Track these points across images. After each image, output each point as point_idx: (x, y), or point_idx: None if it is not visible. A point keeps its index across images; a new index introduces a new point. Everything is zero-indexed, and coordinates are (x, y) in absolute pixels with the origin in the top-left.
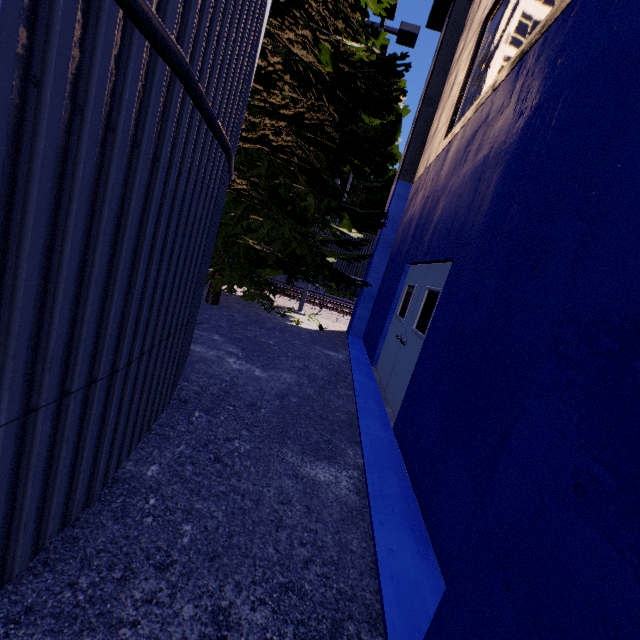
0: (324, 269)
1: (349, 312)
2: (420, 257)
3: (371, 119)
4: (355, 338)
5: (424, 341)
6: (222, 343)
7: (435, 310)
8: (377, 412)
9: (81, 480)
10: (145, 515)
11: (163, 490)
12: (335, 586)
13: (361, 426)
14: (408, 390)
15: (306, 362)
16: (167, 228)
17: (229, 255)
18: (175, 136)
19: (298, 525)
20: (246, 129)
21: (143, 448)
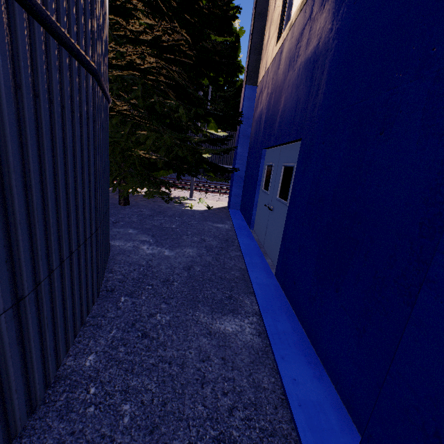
0: (203, 164)
1: (227, 192)
2: (273, 142)
3: (217, 38)
4: (234, 210)
5: (288, 207)
6: (136, 235)
7: (293, 181)
8: (261, 264)
9: (16, 399)
10: (87, 406)
11: (101, 377)
12: (257, 426)
13: (251, 279)
14: (282, 246)
15: (202, 236)
16: (39, 152)
17: (127, 166)
18: (12, 51)
19: (218, 377)
20: (115, 57)
21: (80, 341)
